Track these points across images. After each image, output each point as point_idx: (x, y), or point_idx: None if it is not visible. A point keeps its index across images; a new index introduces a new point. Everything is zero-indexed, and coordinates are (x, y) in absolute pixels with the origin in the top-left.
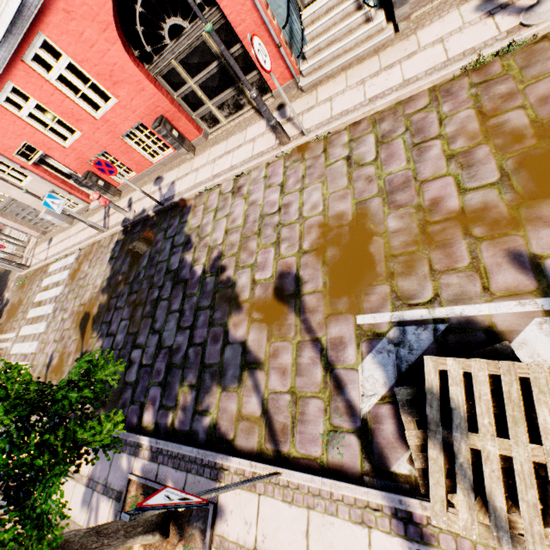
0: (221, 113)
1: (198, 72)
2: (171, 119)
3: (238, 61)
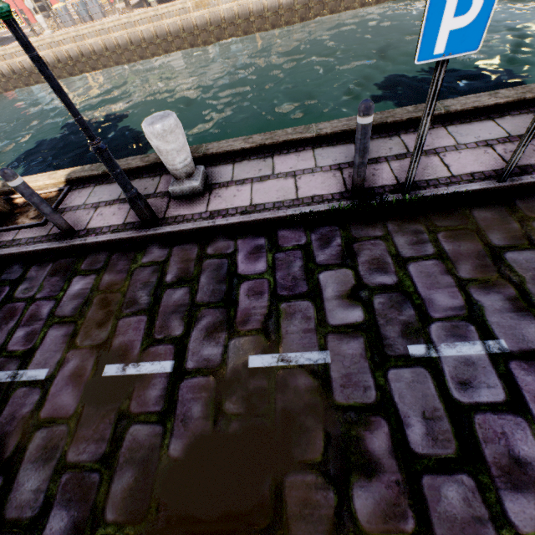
0: (45, 19)
1: (37, 3)
2: (26, 13)
3: (50, 5)
